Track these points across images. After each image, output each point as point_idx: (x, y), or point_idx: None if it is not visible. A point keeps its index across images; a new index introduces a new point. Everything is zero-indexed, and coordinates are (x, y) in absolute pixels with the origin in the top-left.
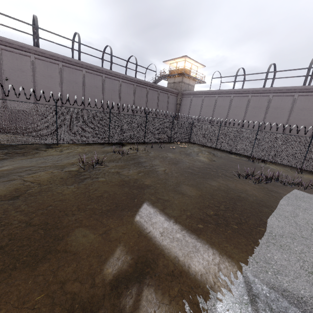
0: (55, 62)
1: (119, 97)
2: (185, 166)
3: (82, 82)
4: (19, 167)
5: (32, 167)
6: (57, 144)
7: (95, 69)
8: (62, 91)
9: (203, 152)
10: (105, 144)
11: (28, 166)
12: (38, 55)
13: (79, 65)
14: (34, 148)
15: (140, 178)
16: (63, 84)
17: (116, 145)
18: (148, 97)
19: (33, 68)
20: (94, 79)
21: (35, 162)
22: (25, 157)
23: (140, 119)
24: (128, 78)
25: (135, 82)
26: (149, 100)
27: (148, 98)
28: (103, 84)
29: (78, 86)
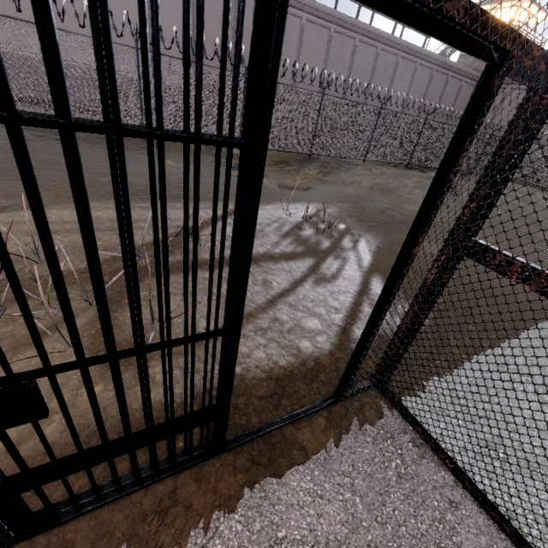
0: (326, 26)
1: (389, 87)
2: (544, 206)
3: (350, 61)
4: (379, 183)
5: (391, 184)
6: (364, 161)
7: (373, 35)
8: (323, 76)
9: (540, 193)
10: (400, 166)
11: (384, 183)
12: (311, 15)
13: (354, 28)
14: (337, 163)
15: (517, 210)
16: (327, 64)
17: (413, 168)
18: (430, 86)
19: (301, 37)
20: (365, 54)
21: (377, 180)
22: (346, 173)
23: (453, 131)
24: (413, 50)
25: (420, 58)
26: (430, 93)
27: (430, 88)
28: (375, 62)
29: (343, 67)
